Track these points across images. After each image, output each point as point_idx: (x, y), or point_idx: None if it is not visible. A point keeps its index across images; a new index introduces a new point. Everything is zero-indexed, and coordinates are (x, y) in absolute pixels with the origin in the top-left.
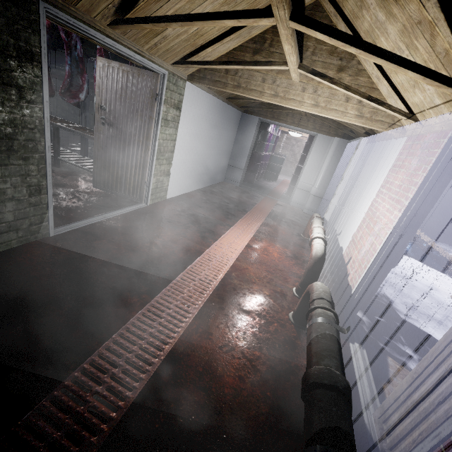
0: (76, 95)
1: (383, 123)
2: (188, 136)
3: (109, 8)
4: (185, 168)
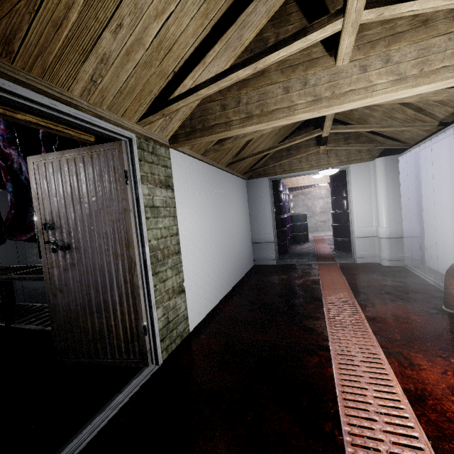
0: (31, 228)
1: None
2: (194, 223)
3: None
4: (204, 269)
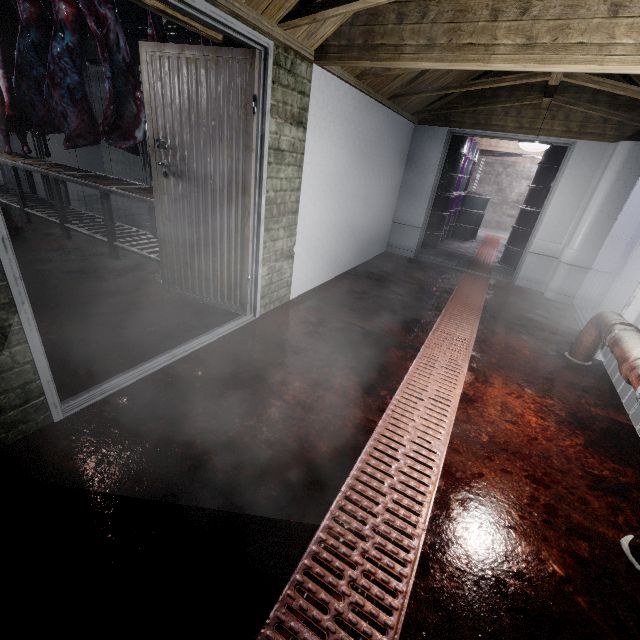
0: (130, 133)
1: None
2: (322, 179)
3: None
4: (320, 239)
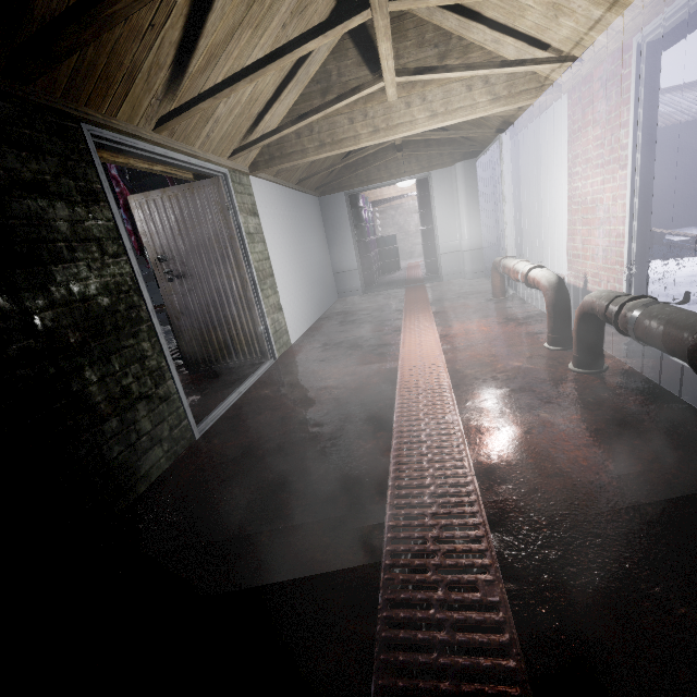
0: None
1: (529, 92)
2: (279, 249)
3: (152, 104)
4: (293, 294)
